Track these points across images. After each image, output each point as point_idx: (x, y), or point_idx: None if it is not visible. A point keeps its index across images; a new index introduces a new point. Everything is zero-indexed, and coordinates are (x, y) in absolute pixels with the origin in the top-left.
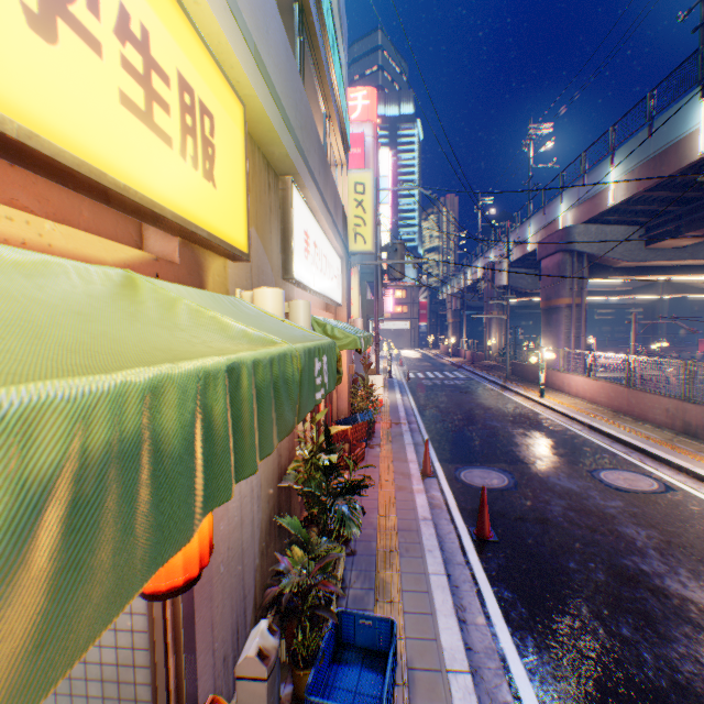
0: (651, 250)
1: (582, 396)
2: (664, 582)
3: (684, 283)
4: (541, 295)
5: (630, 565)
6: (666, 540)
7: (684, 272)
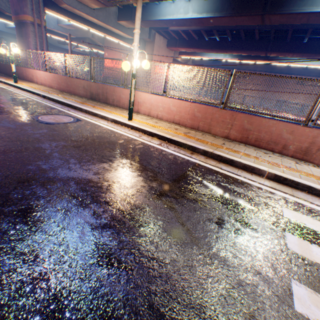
0: (80, 3)
1: (46, 84)
2: (58, 172)
3: (98, 43)
4: (13, 10)
5: (34, 169)
6: (69, 145)
7: (96, 28)
